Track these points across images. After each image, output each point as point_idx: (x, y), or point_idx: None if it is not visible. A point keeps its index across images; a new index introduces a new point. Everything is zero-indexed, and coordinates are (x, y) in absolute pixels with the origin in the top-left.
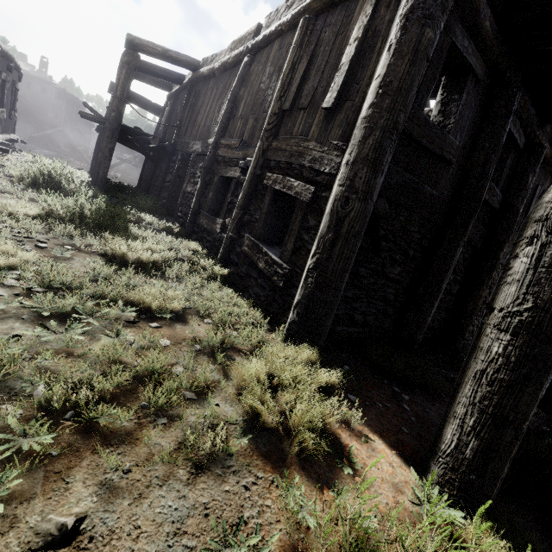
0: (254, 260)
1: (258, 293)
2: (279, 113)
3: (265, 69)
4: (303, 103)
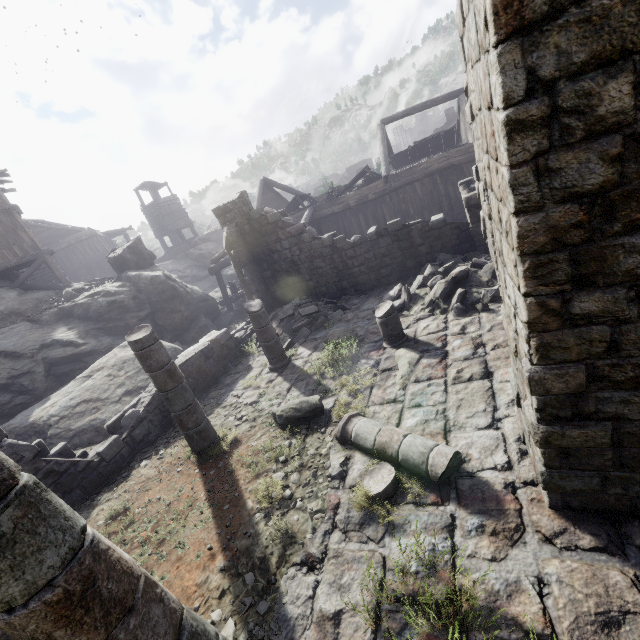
0: None
1: None
2: None
3: None
4: None
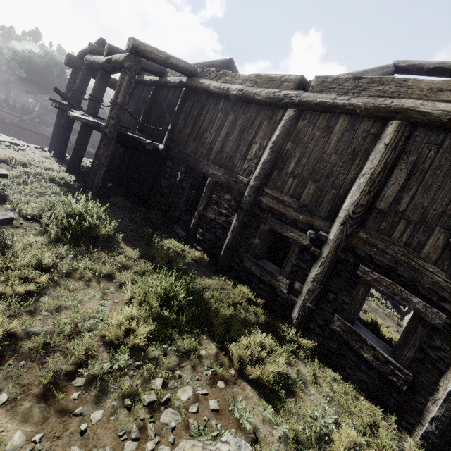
0: (353, 346)
1: (363, 379)
2: (366, 205)
3: (328, 140)
4: (409, 215)
